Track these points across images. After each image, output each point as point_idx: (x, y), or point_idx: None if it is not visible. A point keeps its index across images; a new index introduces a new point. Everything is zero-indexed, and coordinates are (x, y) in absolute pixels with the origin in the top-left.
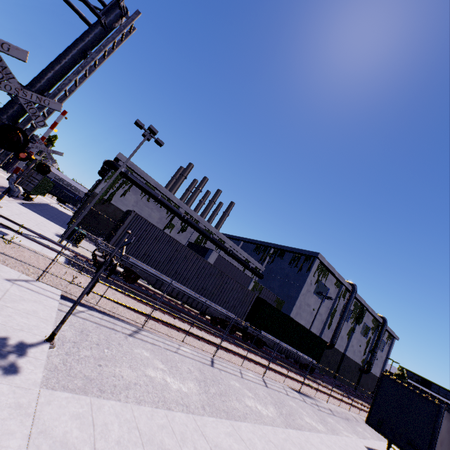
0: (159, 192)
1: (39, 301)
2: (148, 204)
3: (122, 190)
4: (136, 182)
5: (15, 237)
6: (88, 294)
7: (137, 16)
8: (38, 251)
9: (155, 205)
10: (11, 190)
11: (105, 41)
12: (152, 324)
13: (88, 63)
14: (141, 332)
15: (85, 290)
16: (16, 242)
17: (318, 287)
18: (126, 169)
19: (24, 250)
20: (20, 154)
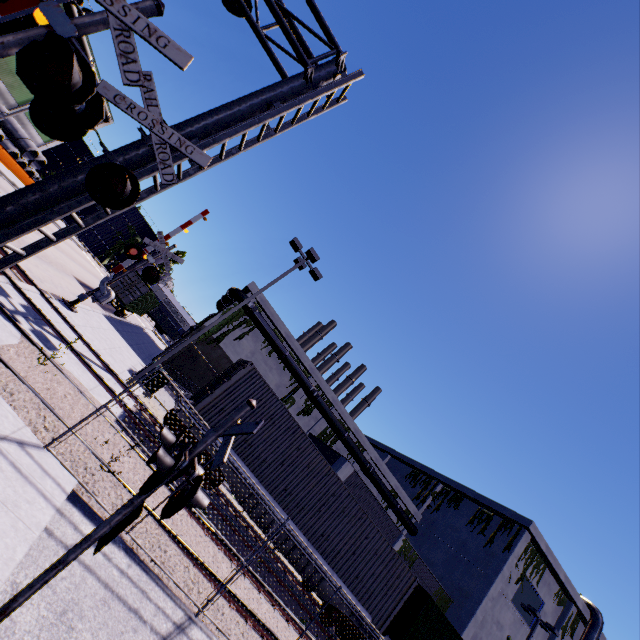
0: (289, 346)
1: (11, 504)
2: (267, 359)
3: (240, 332)
4: (262, 325)
5: (66, 356)
6: (99, 546)
7: (358, 77)
8: (85, 388)
9: (276, 363)
10: (99, 292)
11: (304, 96)
12: (218, 607)
13: (271, 117)
14: (190, 631)
15: (99, 528)
16: (59, 365)
17: (523, 591)
18: (255, 305)
19: (62, 381)
20: (131, 249)
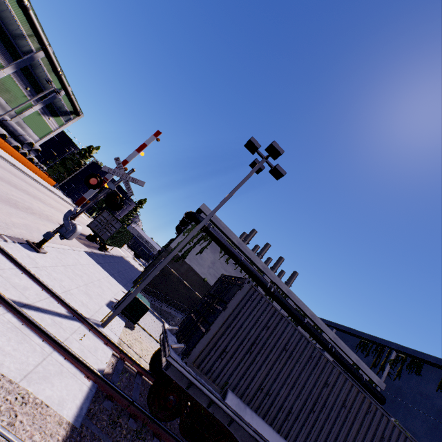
0: (241, 252)
1: None
2: (226, 266)
3: (199, 247)
4: (217, 238)
5: None
6: None
7: None
8: (4, 386)
9: (234, 268)
10: (64, 227)
11: None
12: None
13: None
14: None
15: None
16: None
17: None
18: (208, 222)
19: None
20: (91, 179)
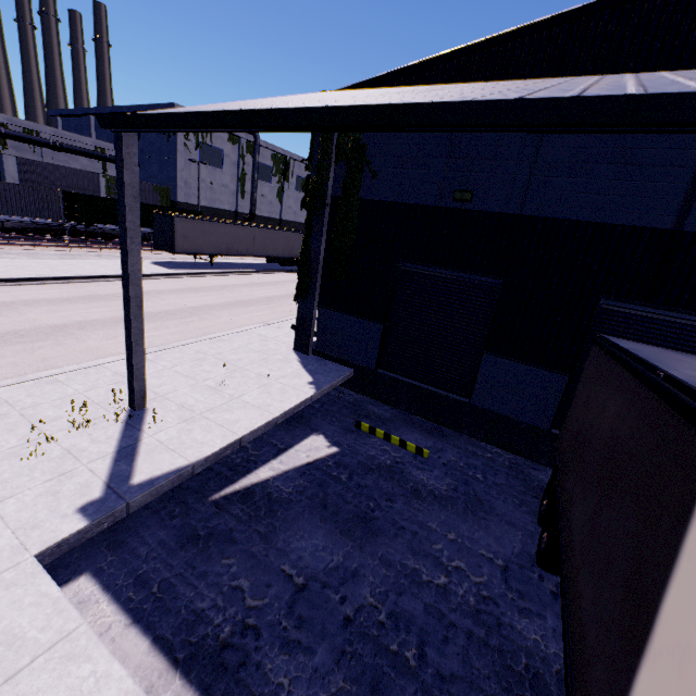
0: None
1: None
2: None
3: None
4: None
5: None
6: None
7: None
8: None
9: None
10: None
11: None
12: None
13: None
14: None
15: None
16: None
17: (205, 152)
18: None
19: None
20: None
